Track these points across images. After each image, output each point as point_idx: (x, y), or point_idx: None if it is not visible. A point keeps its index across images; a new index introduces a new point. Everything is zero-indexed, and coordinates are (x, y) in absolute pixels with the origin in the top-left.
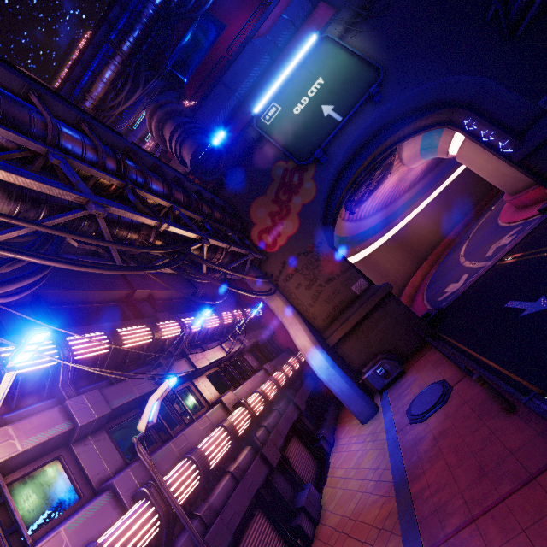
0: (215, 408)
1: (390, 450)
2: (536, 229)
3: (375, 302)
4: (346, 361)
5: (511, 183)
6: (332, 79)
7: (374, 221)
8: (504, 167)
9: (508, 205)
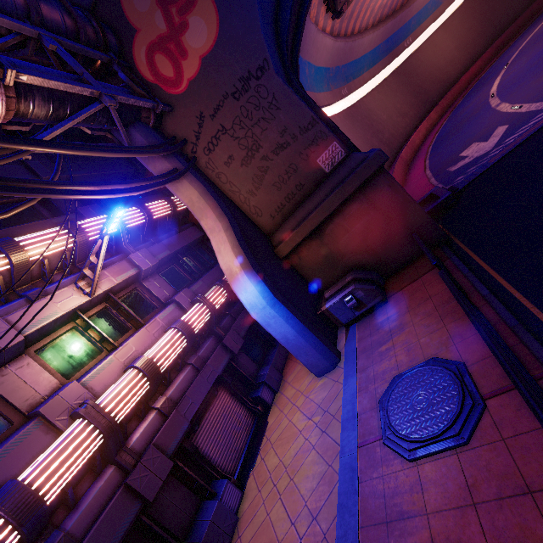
0: (19, 435)
1: (340, 489)
2: None
3: (354, 186)
4: (304, 277)
5: None
6: None
7: (374, 42)
8: None
9: None
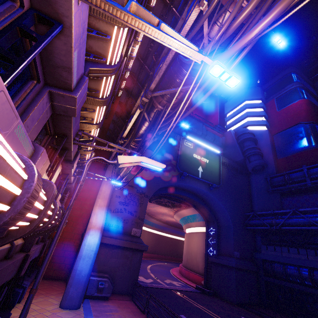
0: None
1: None
2: (193, 292)
3: (135, 247)
4: None
5: (194, 264)
6: (210, 166)
7: None
8: (200, 256)
9: (176, 270)
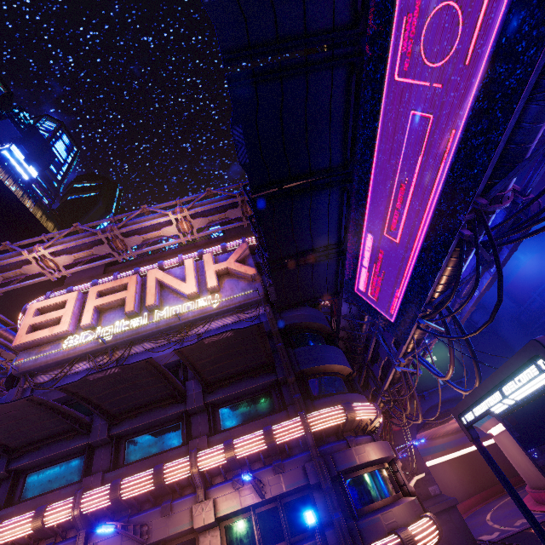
0: None
1: None
2: None
3: (445, 506)
4: None
5: (534, 478)
6: (441, 361)
7: None
8: (530, 464)
9: (529, 498)
